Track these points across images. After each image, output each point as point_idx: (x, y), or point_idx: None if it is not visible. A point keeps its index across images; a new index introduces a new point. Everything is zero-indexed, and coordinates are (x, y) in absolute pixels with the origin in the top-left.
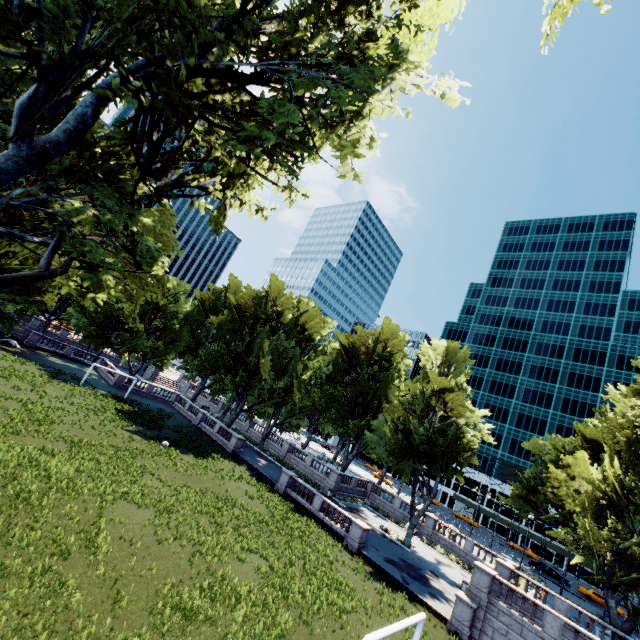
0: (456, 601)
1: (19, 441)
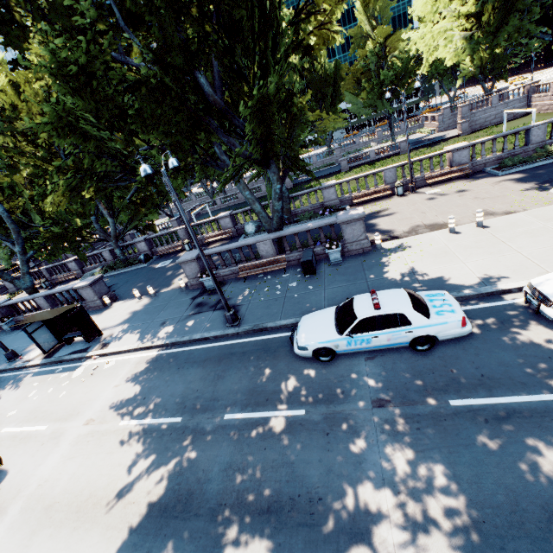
0: (461, 125)
1: None
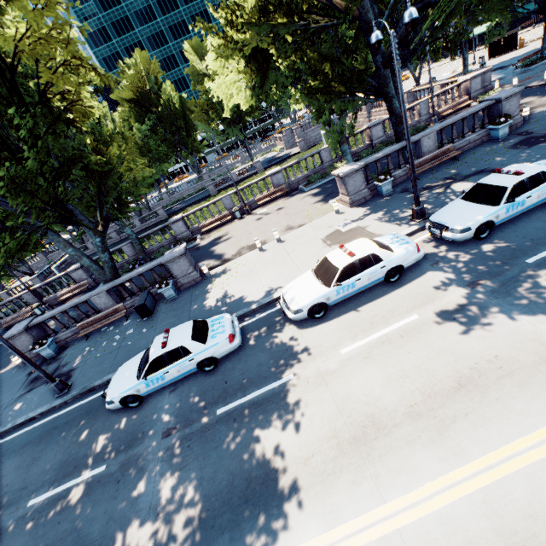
0: (299, 143)
1: None
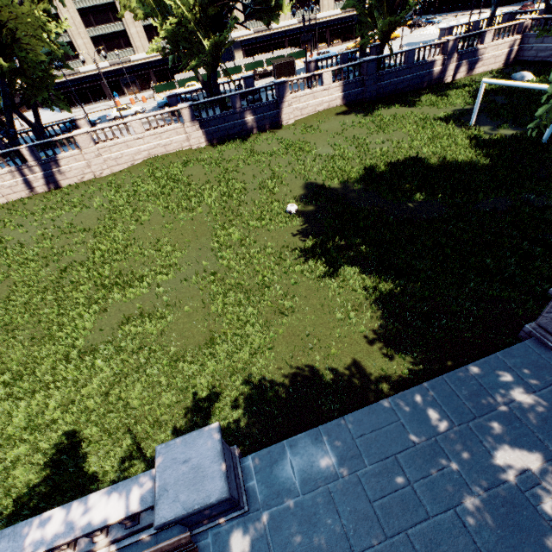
0: None
1: (194, 170)
